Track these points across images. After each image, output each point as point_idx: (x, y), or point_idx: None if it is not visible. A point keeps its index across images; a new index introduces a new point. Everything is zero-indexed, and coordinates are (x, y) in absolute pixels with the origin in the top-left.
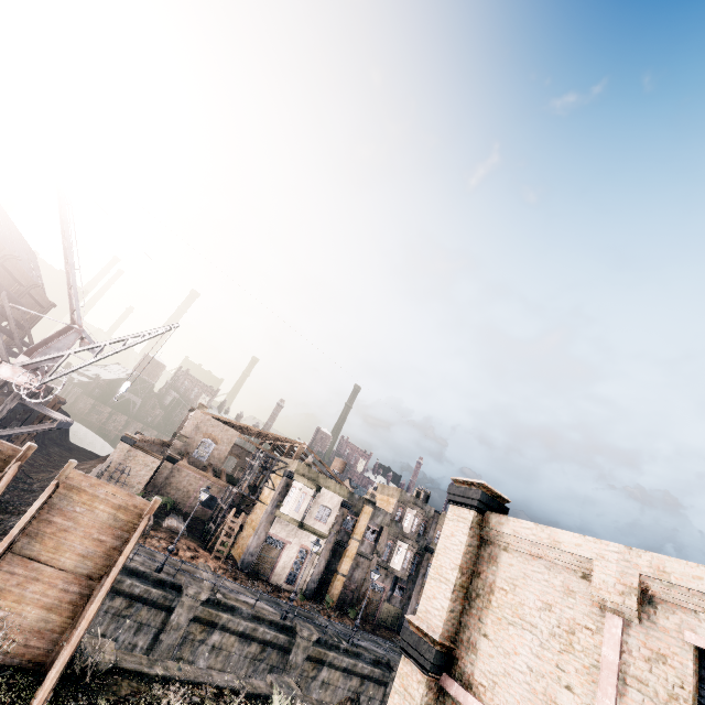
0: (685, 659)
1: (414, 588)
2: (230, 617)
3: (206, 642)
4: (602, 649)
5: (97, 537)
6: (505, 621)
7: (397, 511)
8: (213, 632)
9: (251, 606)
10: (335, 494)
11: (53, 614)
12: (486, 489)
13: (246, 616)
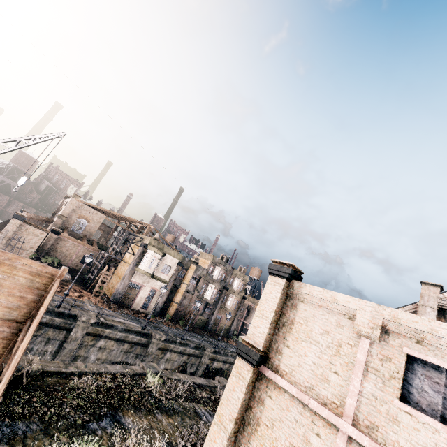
0: (401, 360)
1: (216, 308)
2: (111, 331)
3: (95, 346)
4: (356, 354)
5: (19, 294)
6: (300, 339)
7: (210, 268)
8: (99, 340)
9: (123, 323)
10: (174, 258)
11: None
12: (293, 267)
13: (120, 329)
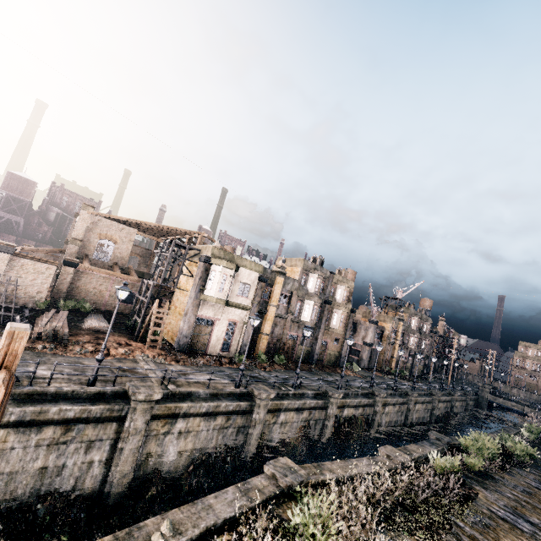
0: None
1: (320, 332)
2: (190, 404)
3: (171, 432)
4: None
5: None
6: None
7: (302, 277)
8: (176, 422)
9: (204, 384)
10: (251, 271)
11: None
12: None
13: (204, 397)
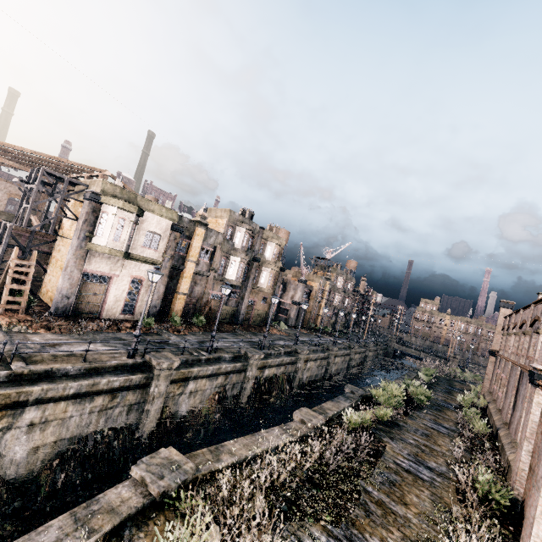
0: None
1: (246, 291)
2: (47, 387)
3: (15, 426)
4: None
5: None
6: None
7: (227, 231)
8: (22, 413)
9: (81, 357)
10: (162, 218)
11: None
12: None
13: (75, 374)
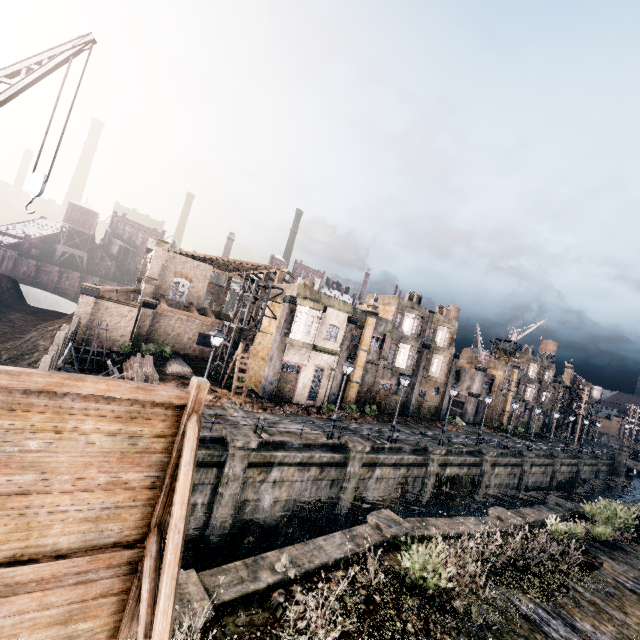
0: None
1: (417, 380)
2: (285, 454)
3: (267, 481)
4: None
5: (104, 480)
6: None
7: (396, 318)
8: (271, 471)
9: (296, 434)
10: (340, 312)
11: (78, 623)
12: None
13: (297, 447)
